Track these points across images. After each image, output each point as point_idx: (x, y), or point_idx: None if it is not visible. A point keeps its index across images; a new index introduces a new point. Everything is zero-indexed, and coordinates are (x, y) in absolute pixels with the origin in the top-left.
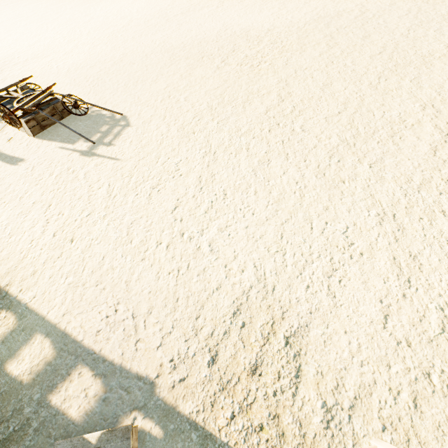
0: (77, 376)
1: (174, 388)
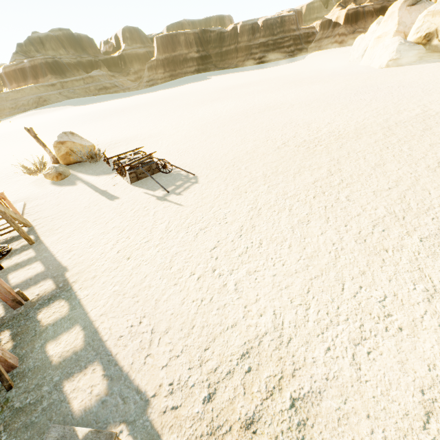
0: (91, 371)
1: (165, 414)
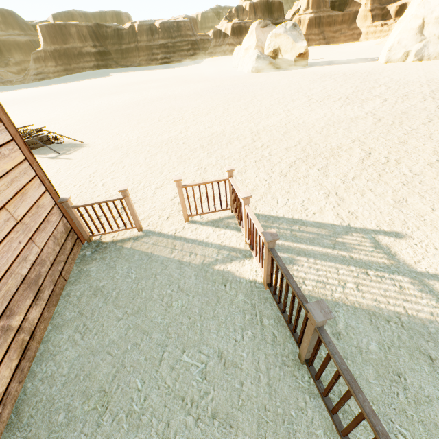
0: None
1: None
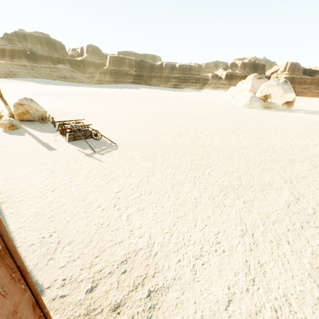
0: None
1: (54, 300)
